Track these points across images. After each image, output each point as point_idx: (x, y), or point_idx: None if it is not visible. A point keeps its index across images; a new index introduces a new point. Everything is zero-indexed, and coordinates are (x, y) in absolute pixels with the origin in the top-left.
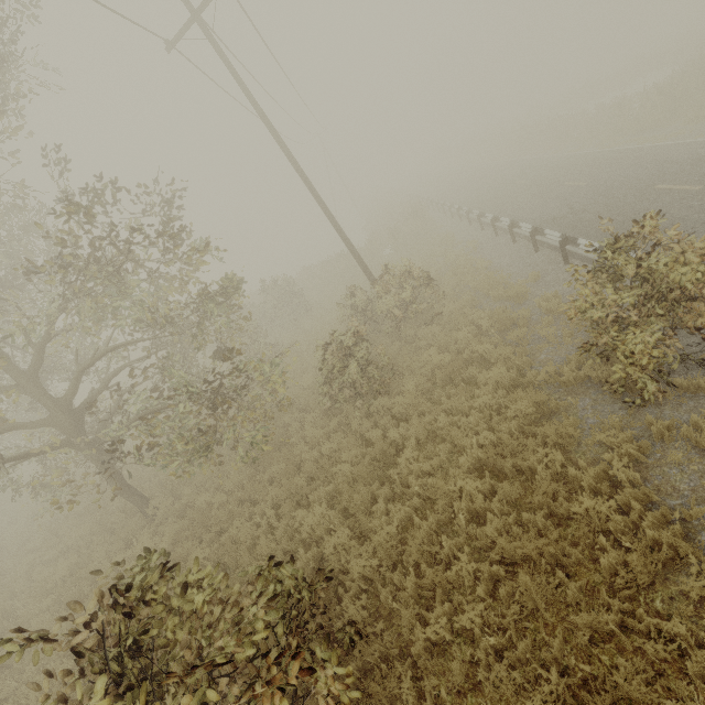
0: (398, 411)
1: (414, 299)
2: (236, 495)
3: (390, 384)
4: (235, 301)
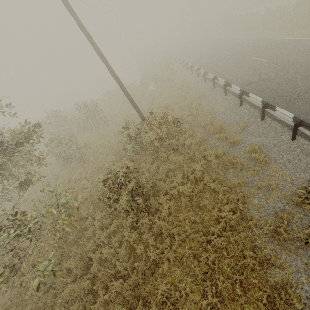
0: (155, 229)
1: (168, 137)
2: (44, 281)
3: (151, 201)
4: (61, 113)
